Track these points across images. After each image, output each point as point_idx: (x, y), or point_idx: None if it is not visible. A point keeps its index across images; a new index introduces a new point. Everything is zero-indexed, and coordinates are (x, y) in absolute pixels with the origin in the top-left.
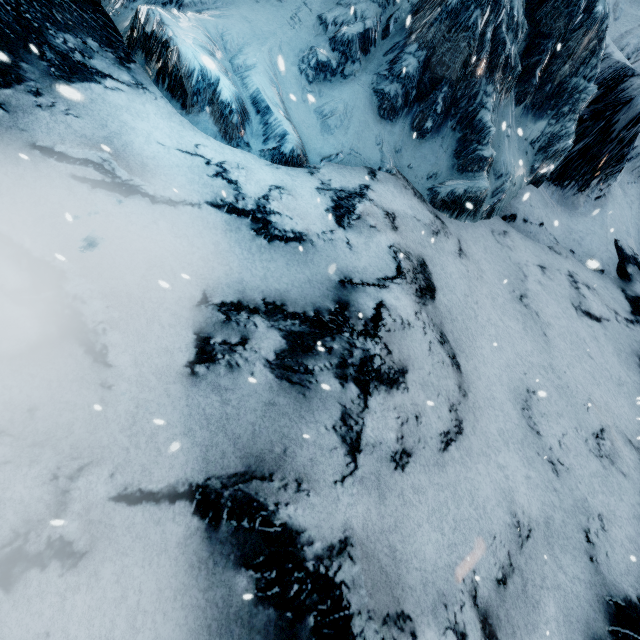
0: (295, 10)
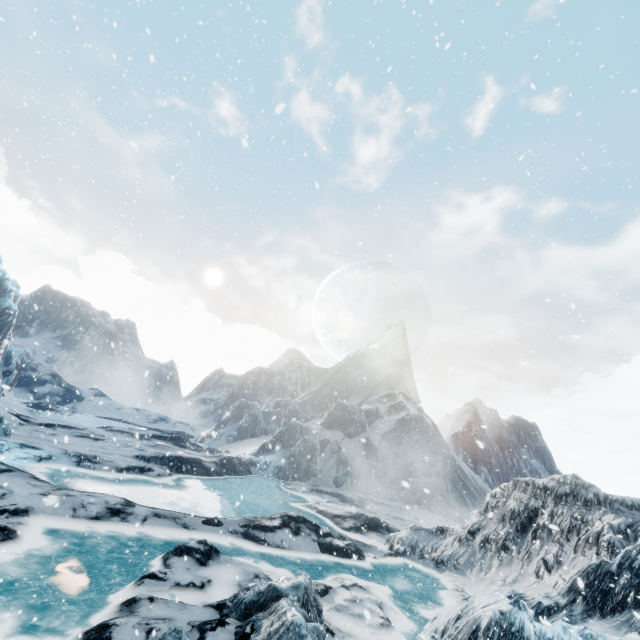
0: None
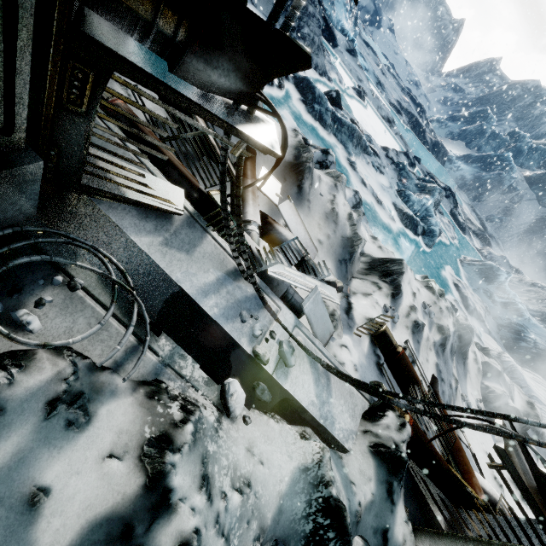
0: (341, 4)
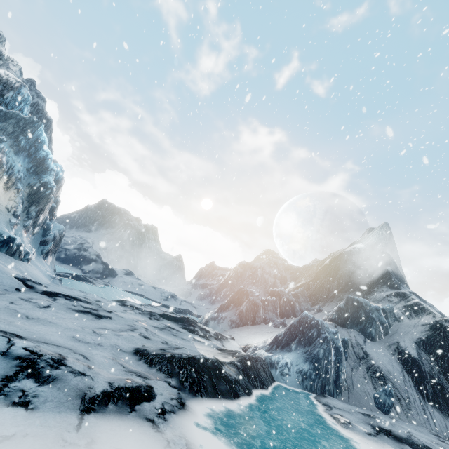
0: None
